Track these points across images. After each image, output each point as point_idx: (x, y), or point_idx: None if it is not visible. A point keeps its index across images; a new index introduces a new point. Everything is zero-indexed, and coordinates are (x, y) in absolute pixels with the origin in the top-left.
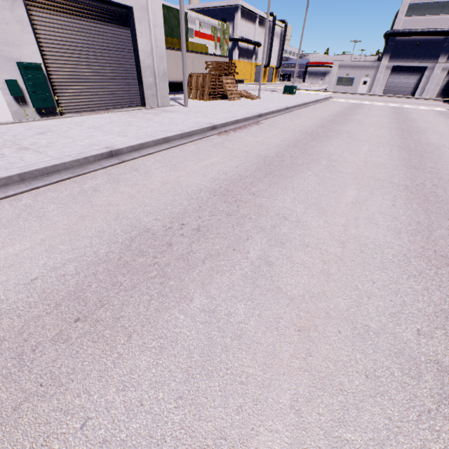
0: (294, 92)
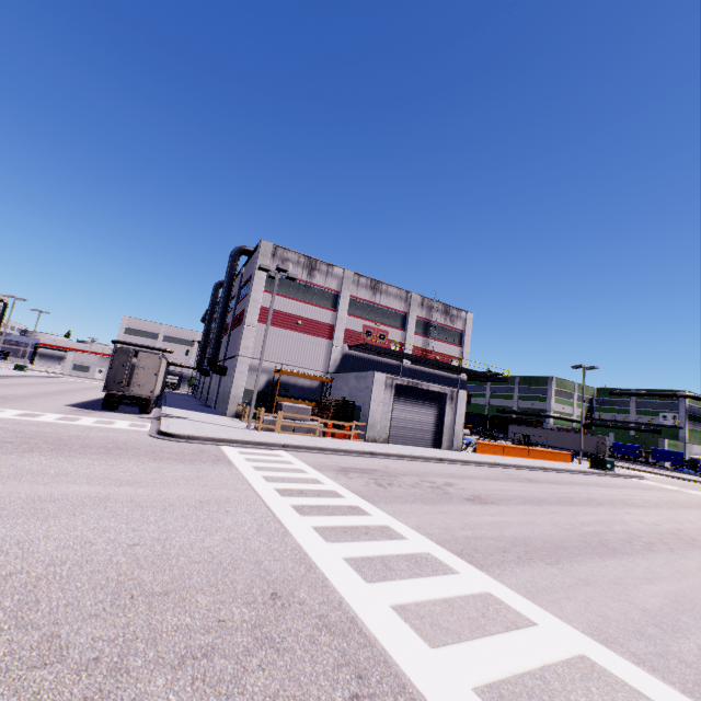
0: (26, 369)
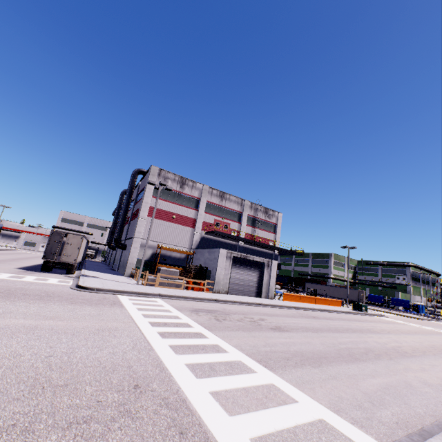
0: None
